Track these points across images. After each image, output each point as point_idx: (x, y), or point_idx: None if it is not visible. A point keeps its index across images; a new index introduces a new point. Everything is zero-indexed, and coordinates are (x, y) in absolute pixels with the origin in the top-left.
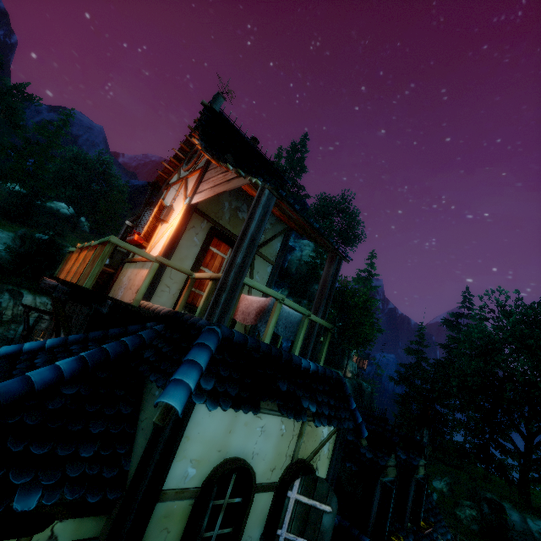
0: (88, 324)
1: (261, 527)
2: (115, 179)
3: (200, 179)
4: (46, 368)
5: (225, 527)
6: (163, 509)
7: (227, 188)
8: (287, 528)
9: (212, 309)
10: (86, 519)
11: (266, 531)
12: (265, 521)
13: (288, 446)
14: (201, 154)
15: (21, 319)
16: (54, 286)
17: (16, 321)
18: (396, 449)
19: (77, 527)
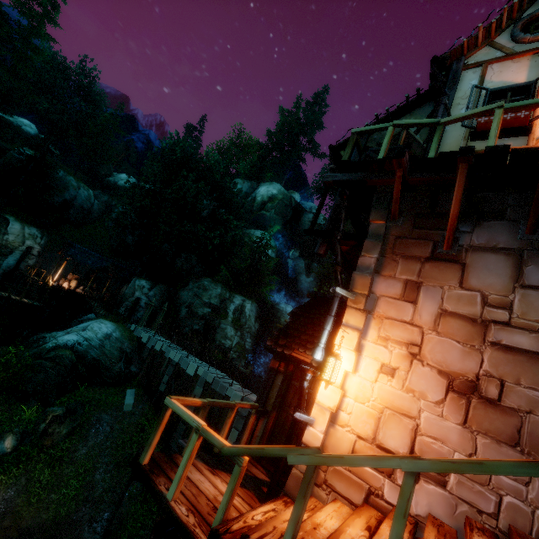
0: None
1: None
2: (102, 99)
3: None
4: None
5: None
6: None
7: None
8: None
9: None
10: None
11: None
12: None
13: None
14: None
15: (6, 251)
16: None
17: None
18: None
19: None
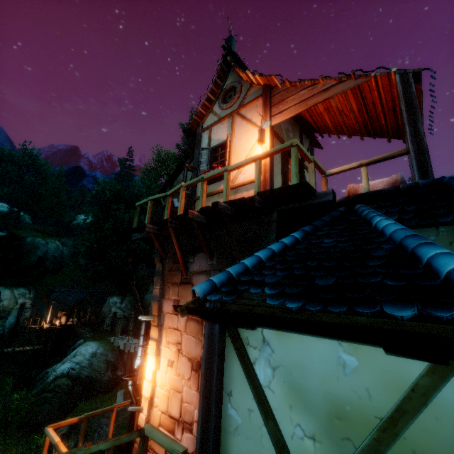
0: (276, 228)
1: None
2: (46, 168)
3: (269, 104)
4: (397, 224)
5: None
6: None
7: (331, 95)
8: None
9: (424, 171)
10: None
11: None
12: None
13: None
14: (241, 89)
15: (5, 314)
16: (224, 207)
17: (1, 317)
18: None
19: None
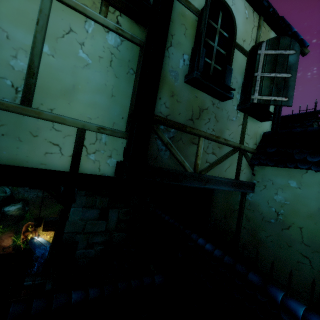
0: None
1: (242, 78)
2: None
3: None
4: None
5: (220, 48)
6: (179, 9)
7: None
8: (262, 71)
9: None
10: (134, 26)
11: (246, 78)
12: (244, 76)
13: (251, 32)
14: None
15: None
16: None
17: None
18: (318, 118)
19: (130, 28)
